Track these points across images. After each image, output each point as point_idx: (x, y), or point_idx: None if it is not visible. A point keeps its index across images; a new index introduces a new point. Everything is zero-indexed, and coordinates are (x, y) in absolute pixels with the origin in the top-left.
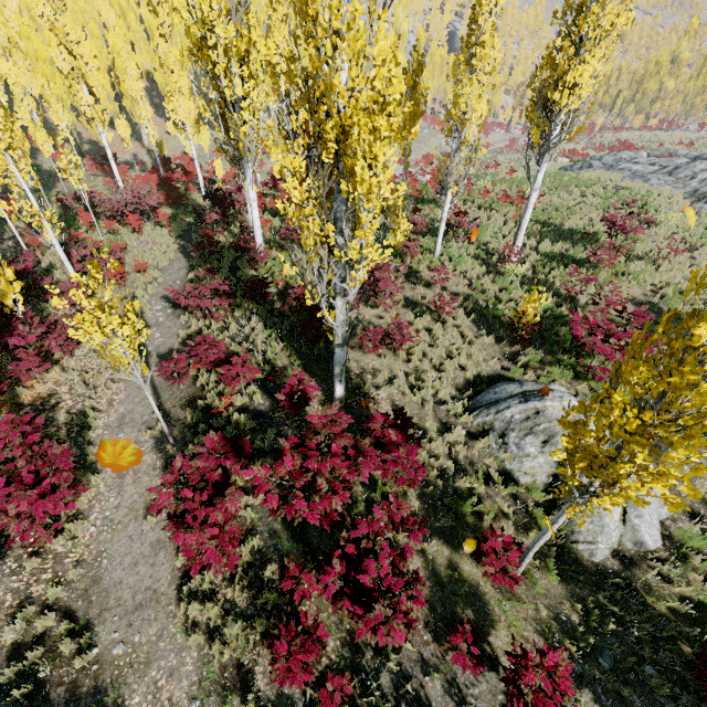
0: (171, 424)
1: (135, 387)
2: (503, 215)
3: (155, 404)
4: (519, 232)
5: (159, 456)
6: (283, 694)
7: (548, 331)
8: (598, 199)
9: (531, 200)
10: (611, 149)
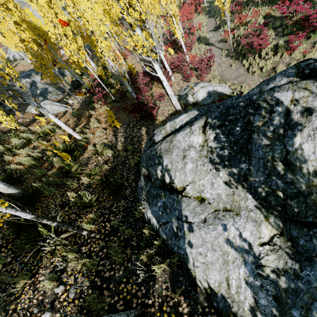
0: (229, 51)
1: (213, 51)
2: None
3: (230, 33)
4: None
5: (228, 57)
6: (290, 63)
7: None
8: None
9: None
10: None
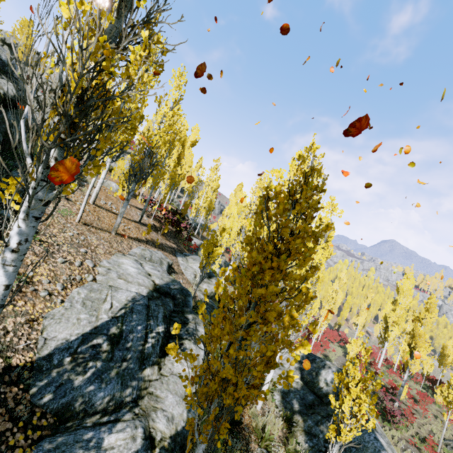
0: None
1: None
2: None
3: None
4: None
5: None
6: None
7: None
8: None
9: None
10: None
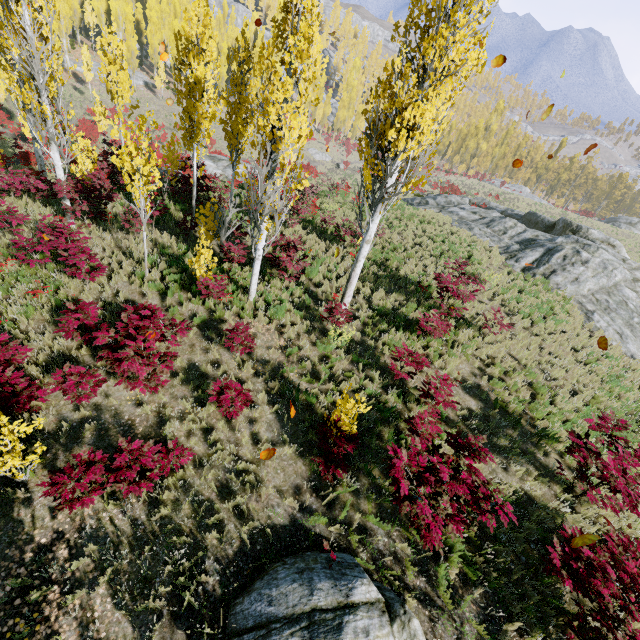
0: None
1: None
2: (343, 247)
3: None
4: (349, 285)
5: None
6: None
7: (369, 436)
8: (432, 242)
9: (363, 252)
10: (443, 189)
